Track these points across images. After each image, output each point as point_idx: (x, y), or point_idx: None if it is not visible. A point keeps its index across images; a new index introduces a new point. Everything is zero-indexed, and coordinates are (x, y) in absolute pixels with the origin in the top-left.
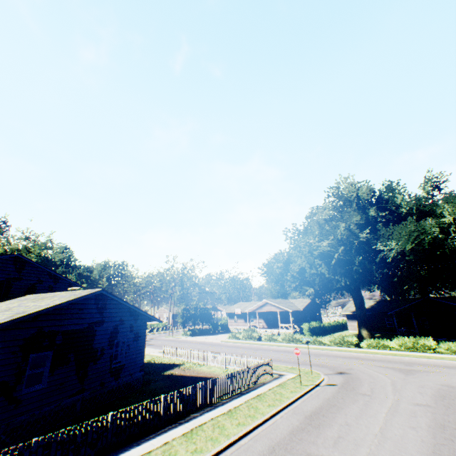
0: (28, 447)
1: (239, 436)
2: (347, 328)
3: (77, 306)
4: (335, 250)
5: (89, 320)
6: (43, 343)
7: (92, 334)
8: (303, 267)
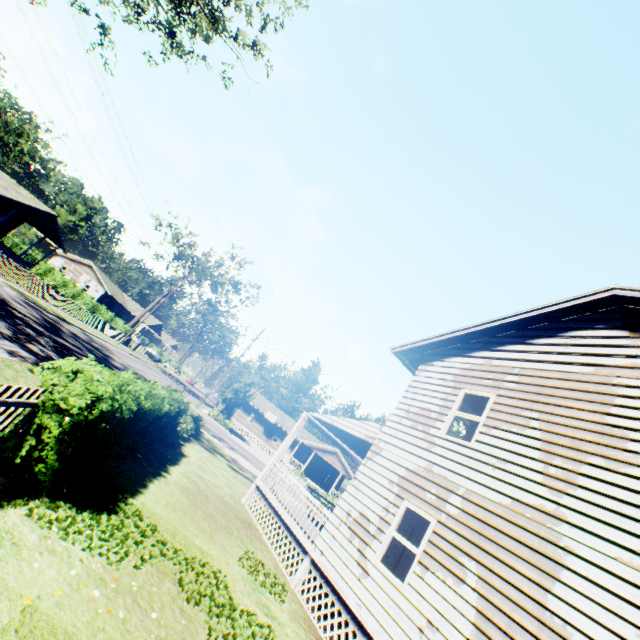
0: None
1: None
2: None
3: None
4: None
5: None
6: None
7: None
8: None
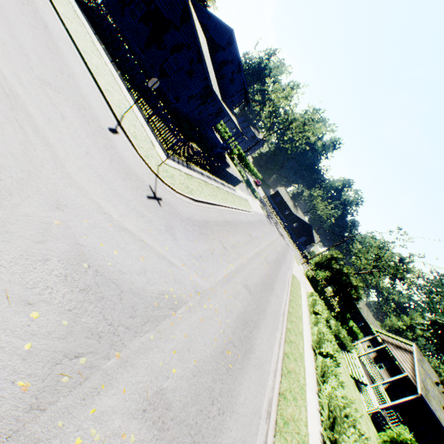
0: None
1: None
2: None
3: None
4: None
5: (172, 18)
6: None
7: (168, 29)
8: None
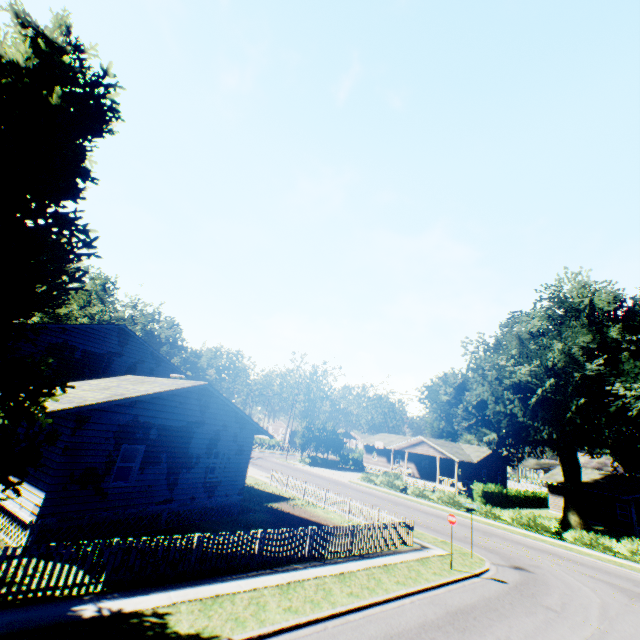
0: (109, 546)
1: (348, 608)
2: (547, 505)
3: (177, 398)
4: (539, 382)
5: (188, 418)
6: (137, 434)
7: (190, 435)
8: (485, 400)
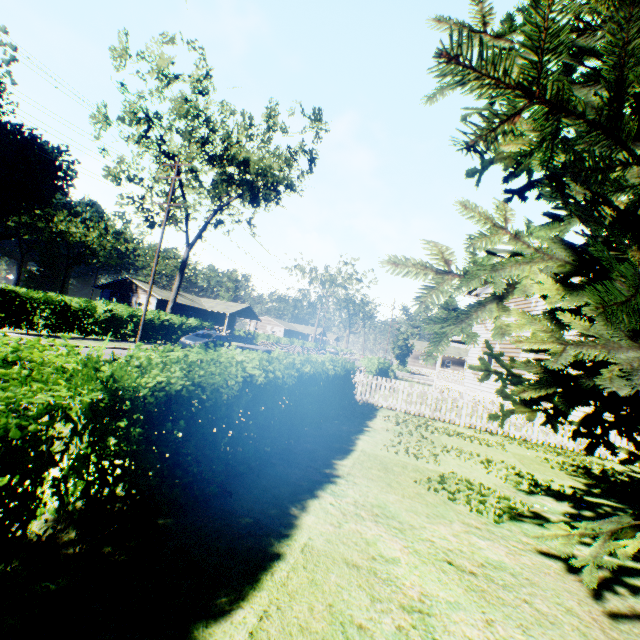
0: None
1: None
2: None
3: None
4: None
5: None
6: None
7: None
8: None
